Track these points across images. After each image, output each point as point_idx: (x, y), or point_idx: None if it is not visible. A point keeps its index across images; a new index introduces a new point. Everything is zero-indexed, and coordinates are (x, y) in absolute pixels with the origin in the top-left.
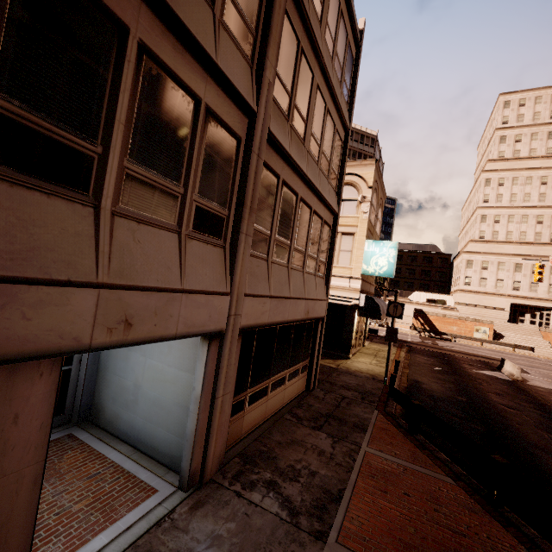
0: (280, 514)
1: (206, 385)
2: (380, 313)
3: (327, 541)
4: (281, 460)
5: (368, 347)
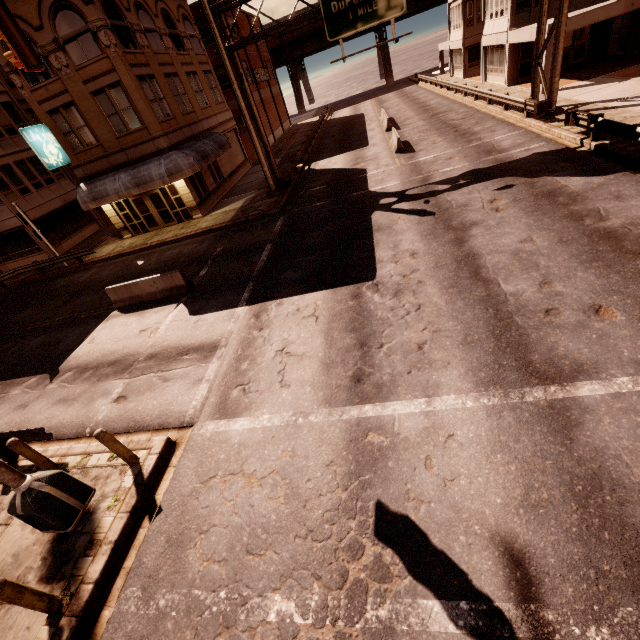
0: None
1: None
2: (81, 205)
3: None
4: None
5: (197, 220)
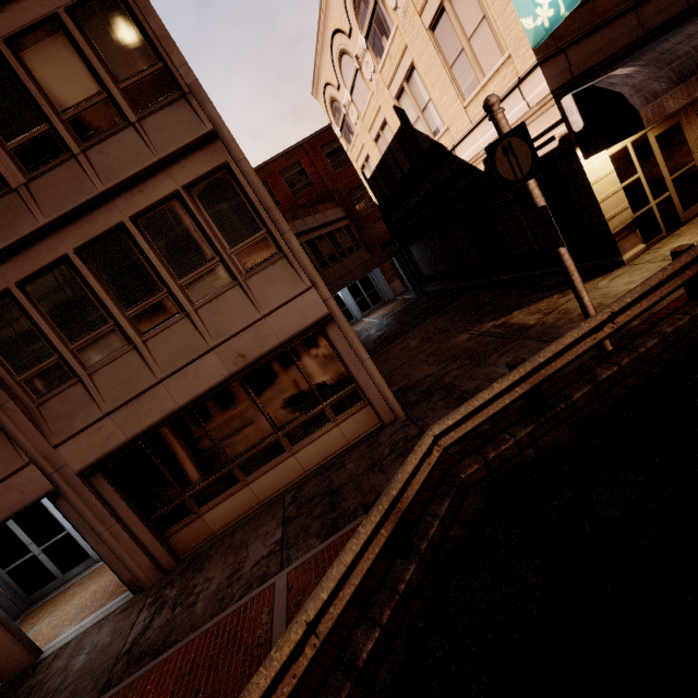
0: (126, 646)
1: (83, 528)
2: (633, 112)
3: (100, 697)
4: (201, 574)
5: None
